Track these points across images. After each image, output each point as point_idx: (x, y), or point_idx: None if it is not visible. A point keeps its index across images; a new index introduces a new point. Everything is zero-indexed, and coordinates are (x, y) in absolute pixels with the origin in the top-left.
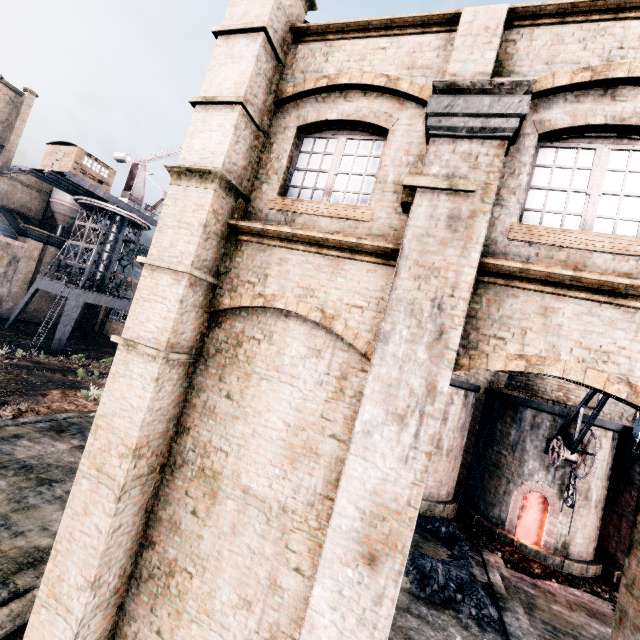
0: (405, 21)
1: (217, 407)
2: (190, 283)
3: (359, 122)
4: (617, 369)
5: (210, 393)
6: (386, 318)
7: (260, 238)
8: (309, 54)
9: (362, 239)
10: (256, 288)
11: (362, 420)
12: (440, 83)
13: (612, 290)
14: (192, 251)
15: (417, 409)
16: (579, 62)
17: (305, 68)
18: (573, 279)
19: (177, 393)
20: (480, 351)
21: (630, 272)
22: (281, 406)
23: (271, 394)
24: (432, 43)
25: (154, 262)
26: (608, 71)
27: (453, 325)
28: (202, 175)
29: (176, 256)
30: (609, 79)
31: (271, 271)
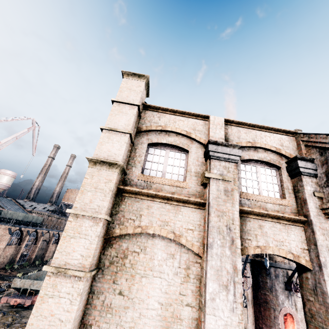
0: (190, 113)
1: (112, 303)
2: (103, 224)
3: (175, 145)
4: (287, 248)
5: (107, 293)
6: (209, 236)
7: (135, 195)
8: (151, 115)
9: (190, 198)
10: (135, 222)
11: (209, 292)
12: (211, 140)
13: (278, 218)
14: (106, 205)
15: (232, 280)
16: (247, 139)
17: (150, 120)
18: (267, 214)
19: (85, 299)
20: (244, 246)
21: (278, 210)
22: (156, 292)
23: (149, 286)
24: (200, 123)
25: (80, 212)
26: (255, 144)
27: (236, 237)
28: (110, 164)
29: (94, 208)
30: (256, 146)
31: (143, 212)
